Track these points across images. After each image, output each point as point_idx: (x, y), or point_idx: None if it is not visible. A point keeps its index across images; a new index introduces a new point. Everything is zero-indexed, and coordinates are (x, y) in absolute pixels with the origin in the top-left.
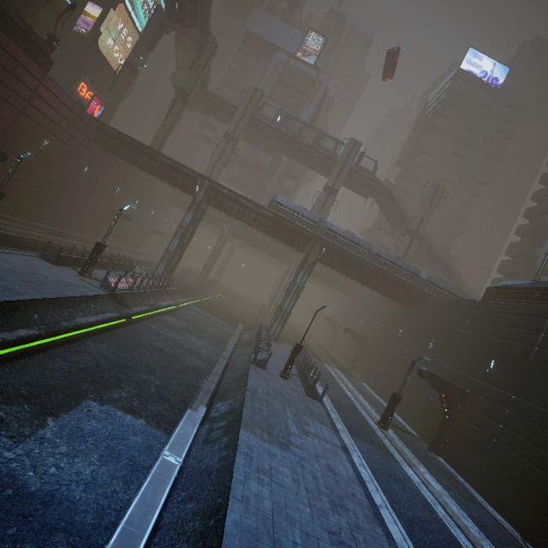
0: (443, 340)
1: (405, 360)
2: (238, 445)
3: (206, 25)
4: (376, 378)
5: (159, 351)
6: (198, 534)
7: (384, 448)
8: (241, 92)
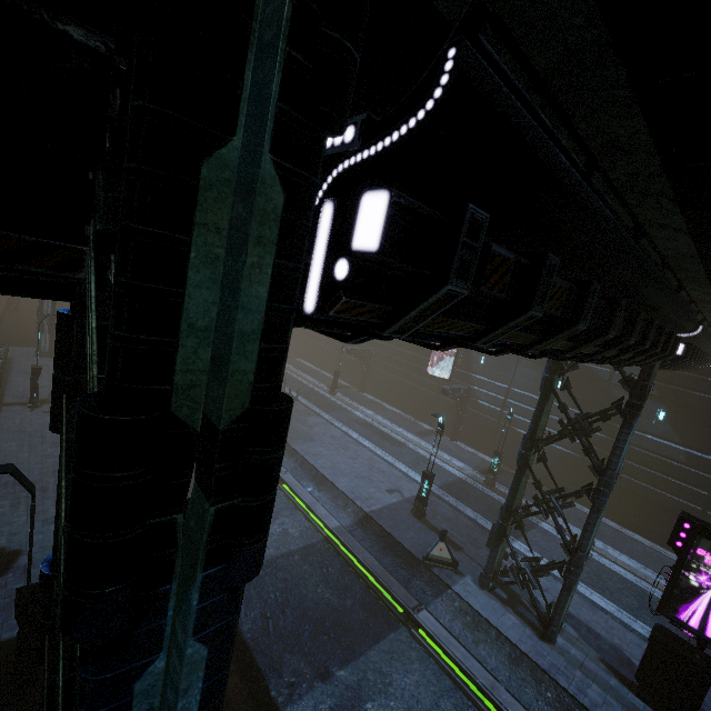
0: None
1: None
2: (299, 452)
3: None
4: (307, 351)
5: None
6: (316, 485)
7: (342, 408)
8: None
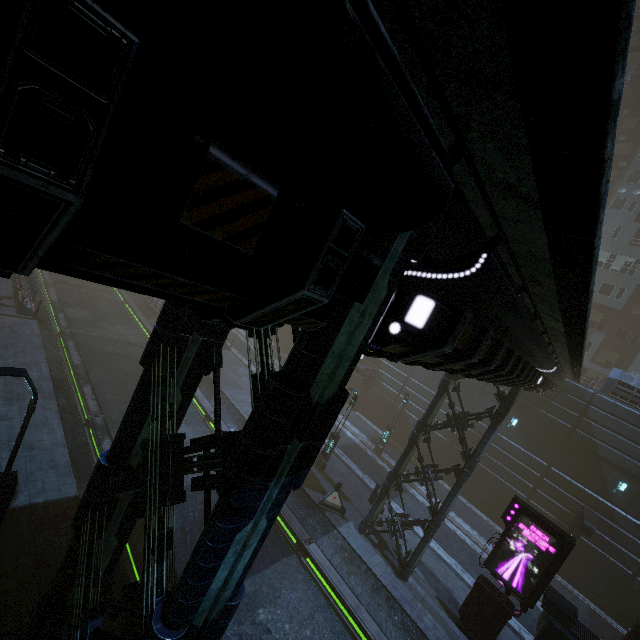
0: None
1: None
2: (228, 397)
3: None
4: None
5: (120, 356)
6: (238, 428)
7: None
8: None
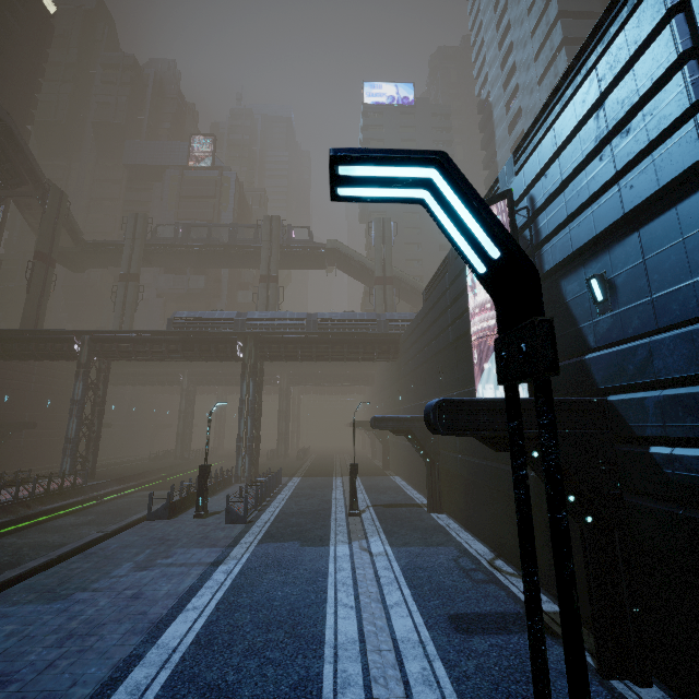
0: (417, 375)
1: None
2: None
3: (37, 177)
4: (401, 462)
5: None
6: None
7: (319, 537)
8: (122, 226)
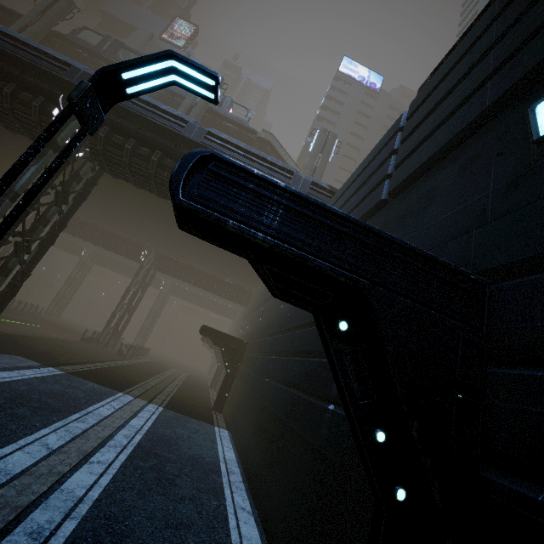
0: None
1: (282, 338)
2: None
3: None
4: (242, 409)
5: None
6: None
7: None
8: None
